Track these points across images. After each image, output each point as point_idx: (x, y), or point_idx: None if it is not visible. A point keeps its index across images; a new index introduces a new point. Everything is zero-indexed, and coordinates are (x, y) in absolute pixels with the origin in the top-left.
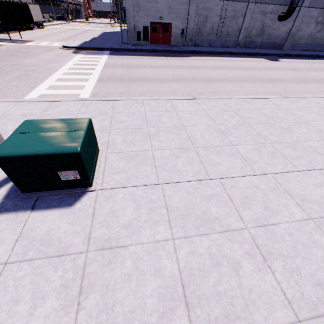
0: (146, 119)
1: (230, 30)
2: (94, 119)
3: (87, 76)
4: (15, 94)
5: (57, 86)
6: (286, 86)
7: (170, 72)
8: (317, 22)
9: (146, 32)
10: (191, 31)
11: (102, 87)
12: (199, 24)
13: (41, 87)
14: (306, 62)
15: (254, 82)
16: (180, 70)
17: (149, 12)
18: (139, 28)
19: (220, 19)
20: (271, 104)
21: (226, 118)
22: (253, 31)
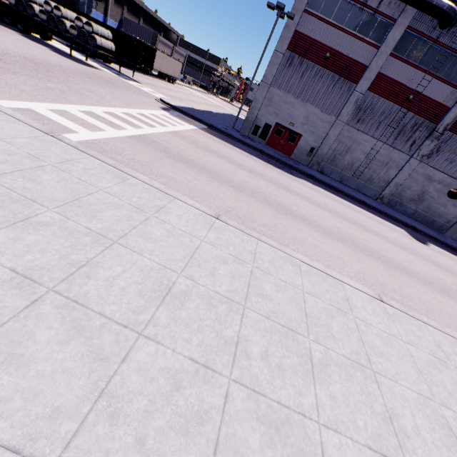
0: (78, 198)
1: (375, 177)
2: (4, 155)
3: (130, 126)
4: (0, 93)
5: (69, 114)
6: (406, 283)
7: (246, 177)
8: None
9: (267, 130)
10: (322, 153)
11: (122, 143)
12: (336, 151)
13: (49, 105)
14: None
15: (357, 250)
16: (264, 182)
17: (280, 113)
18: (261, 123)
19: (366, 158)
20: (341, 295)
21: (220, 272)
22: (407, 191)
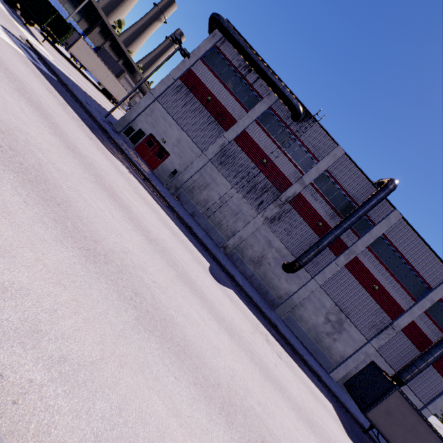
0: None
1: (225, 223)
2: None
3: None
4: None
5: None
6: None
7: None
8: (328, 318)
9: (139, 135)
10: (183, 179)
11: None
12: (196, 183)
13: None
14: (258, 329)
15: None
16: None
17: (157, 126)
18: (137, 127)
19: (220, 201)
20: None
21: None
22: (249, 250)
